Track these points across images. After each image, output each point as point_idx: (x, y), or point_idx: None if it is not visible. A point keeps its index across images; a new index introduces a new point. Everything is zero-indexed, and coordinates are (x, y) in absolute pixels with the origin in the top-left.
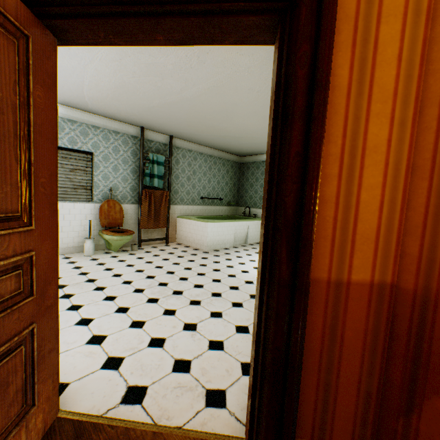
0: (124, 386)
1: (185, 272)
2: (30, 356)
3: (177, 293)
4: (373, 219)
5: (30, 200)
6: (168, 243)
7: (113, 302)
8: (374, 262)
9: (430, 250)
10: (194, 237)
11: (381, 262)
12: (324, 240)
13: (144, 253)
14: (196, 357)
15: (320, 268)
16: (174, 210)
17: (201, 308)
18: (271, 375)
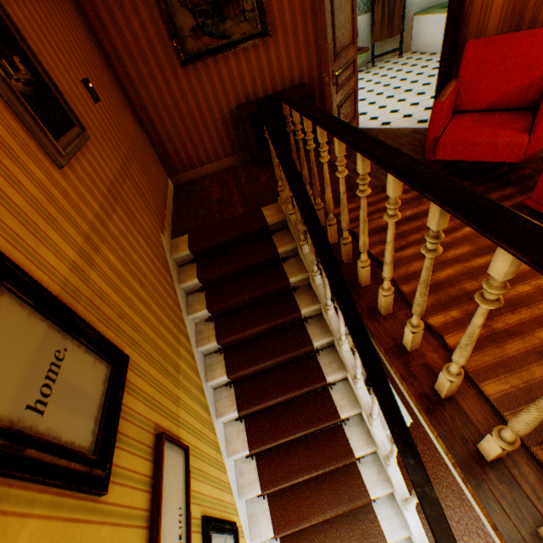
0: (380, 123)
1: (416, 78)
2: (354, 99)
3: (407, 92)
4: (501, 1)
5: (353, 35)
6: (401, 55)
7: (364, 102)
8: (498, 25)
9: (521, 12)
10: (432, 39)
11: (501, 25)
12: (474, 20)
13: (378, 70)
14: (415, 114)
15: (470, 35)
16: (410, 6)
17: (424, 96)
18: (440, 88)
